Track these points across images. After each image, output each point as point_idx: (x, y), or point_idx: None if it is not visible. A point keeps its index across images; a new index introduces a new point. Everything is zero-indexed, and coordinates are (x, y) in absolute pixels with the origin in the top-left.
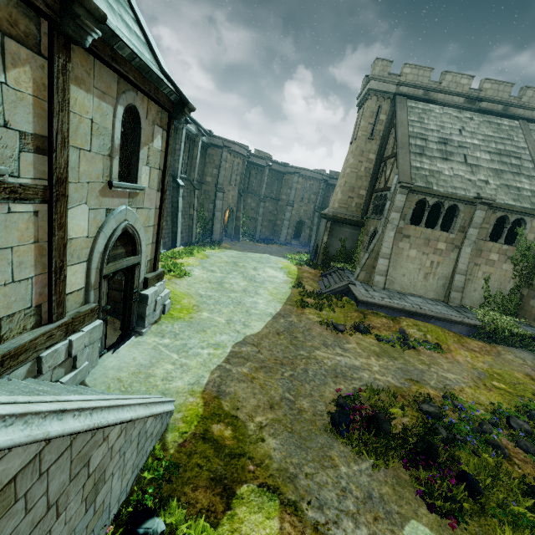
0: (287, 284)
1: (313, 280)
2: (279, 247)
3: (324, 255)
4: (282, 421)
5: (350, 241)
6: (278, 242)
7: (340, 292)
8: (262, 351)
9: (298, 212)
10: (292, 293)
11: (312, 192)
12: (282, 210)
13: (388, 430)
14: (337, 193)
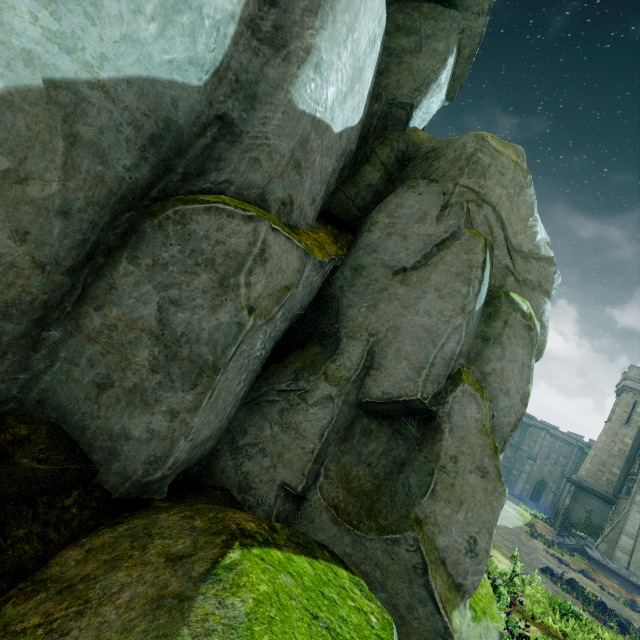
0: (518, 520)
1: (546, 532)
2: (512, 497)
3: (564, 517)
4: (511, 552)
5: (598, 515)
6: (511, 492)
7: (574, 550)
8: (499, 531)
9: (540, 469)
10: (523, 527)
11: (561, 454)
12: (521, 460)
13: (577, 588)
14: (586, 462)
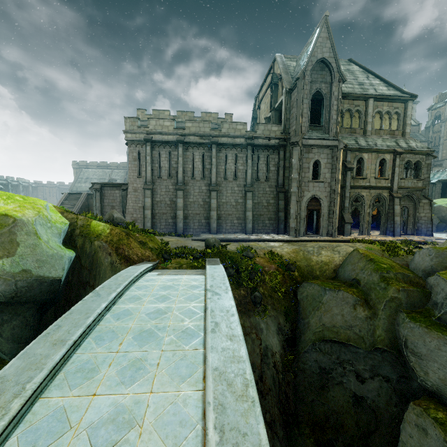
0: None
1: None
2: None
3: None
4: None
5: None
6: None
7: None
8: None
9: None
10: None
11: None
12: None
13: None
14: None
